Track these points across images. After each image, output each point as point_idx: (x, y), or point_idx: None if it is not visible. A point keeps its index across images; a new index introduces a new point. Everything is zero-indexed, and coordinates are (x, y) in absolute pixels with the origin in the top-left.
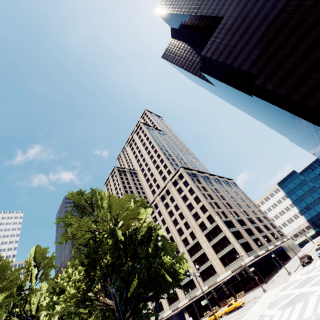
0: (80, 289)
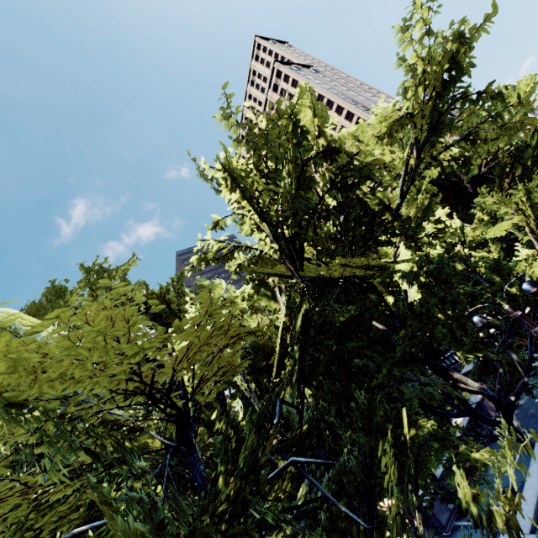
0: (491, 215)
